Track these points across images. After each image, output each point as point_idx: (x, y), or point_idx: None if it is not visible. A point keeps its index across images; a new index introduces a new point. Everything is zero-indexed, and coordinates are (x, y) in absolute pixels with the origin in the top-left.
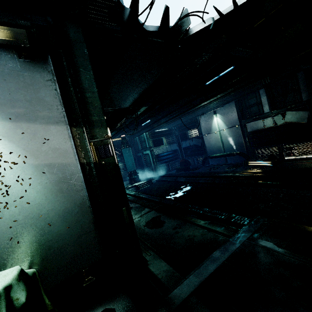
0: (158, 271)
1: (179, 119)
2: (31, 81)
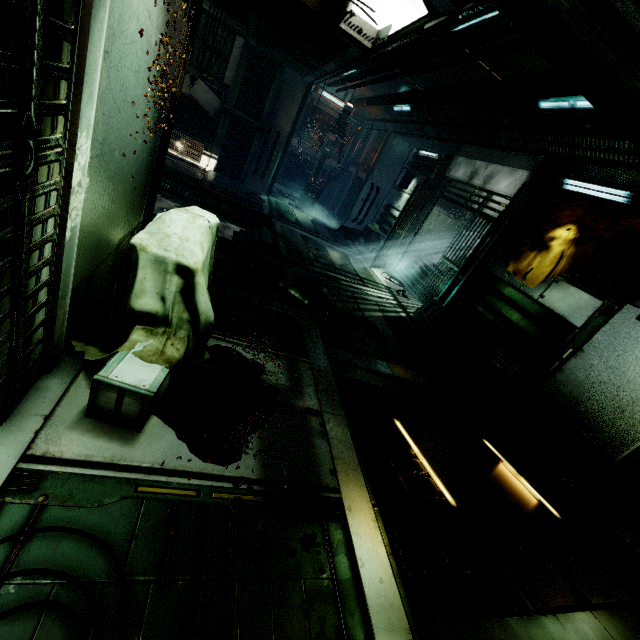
0: None
1: None
2: None
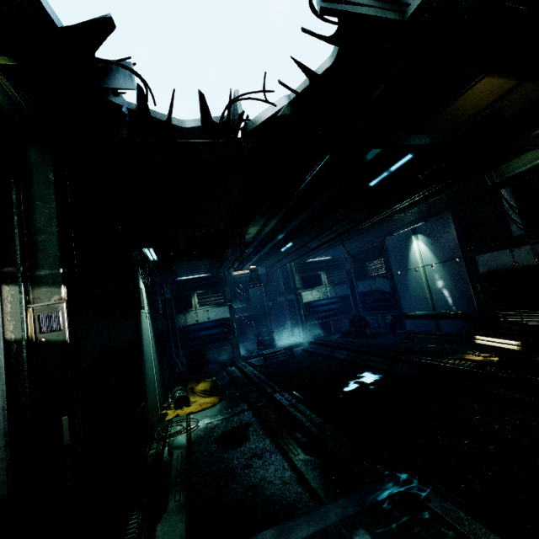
0: (162, 538)
1: (345, 243)
2: None
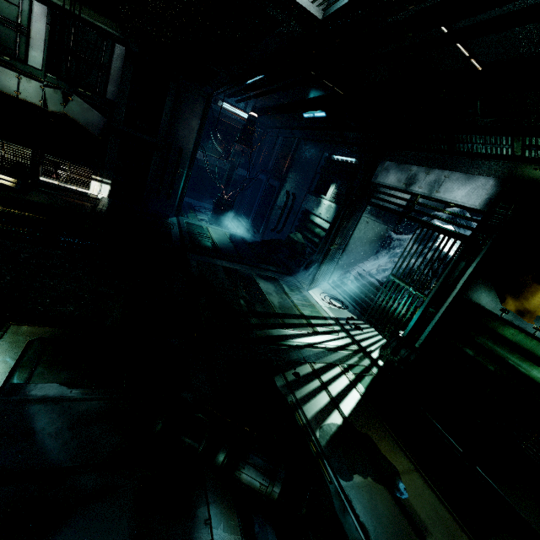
0: None
1: None
2: None
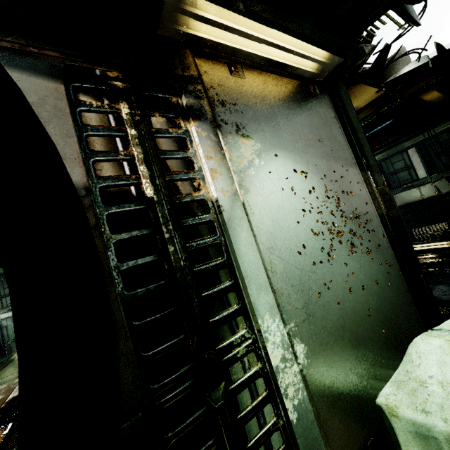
0: None
1: None
2: (324, 117)
